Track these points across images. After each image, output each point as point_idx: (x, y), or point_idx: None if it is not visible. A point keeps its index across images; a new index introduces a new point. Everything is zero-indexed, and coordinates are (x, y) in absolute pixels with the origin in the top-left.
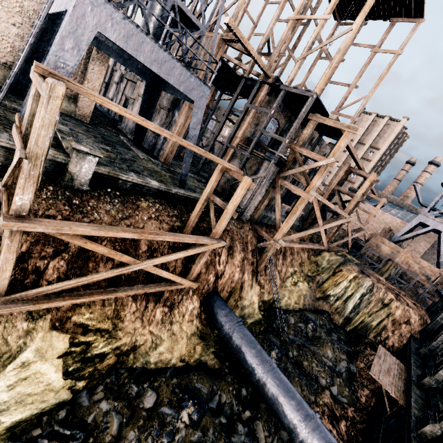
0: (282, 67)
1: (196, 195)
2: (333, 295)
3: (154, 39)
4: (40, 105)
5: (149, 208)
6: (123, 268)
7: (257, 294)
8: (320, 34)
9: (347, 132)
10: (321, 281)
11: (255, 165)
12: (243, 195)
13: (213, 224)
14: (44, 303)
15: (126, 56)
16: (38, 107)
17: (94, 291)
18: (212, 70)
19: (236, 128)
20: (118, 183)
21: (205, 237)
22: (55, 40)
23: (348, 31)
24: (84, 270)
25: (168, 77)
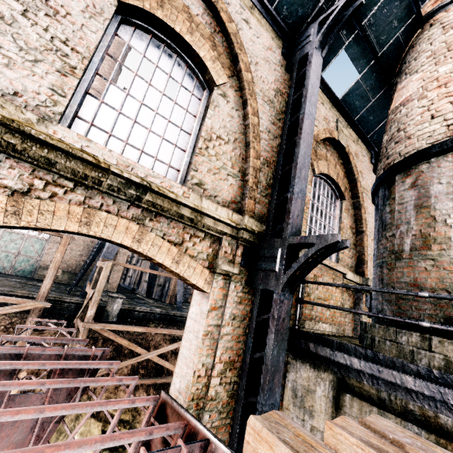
0: None
1: None
2: None
3: None
4: (103, 271)
5: (156, 327)
6: (138, 357)
7: None
8: None
9: None
10: None
11: None
12: None
13: None
14: None
15: None
16: (102, 272)
17: None
18: None
19: None
20: (135, 314)
21: None
22: (104, 250)
23: None
24: None
25: None
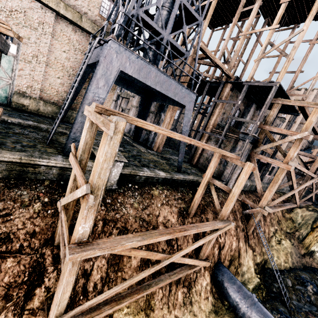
0: (234, 69)
1: (192, 177)
2: (317, 251)
3: (157, 67)
4: (103, 141)
5: (160, 194)
6: (157, 266)
7: (251, 258)
8: (260, 42)
9: (315, 108)
10: (301, 237)
11: (230, 145)
12: (246, 179)
13: (217, 205)
14: (96, 315)
15: (128, 83)
16: (101, 143)
17: (133, 290)
18: (197, 81)
19: (208, 118)
20: (136, 178)
21: (218, 221)
22: (91, 82)
23: (299, 32)
24: (120, 265)
25: (167, 92)
